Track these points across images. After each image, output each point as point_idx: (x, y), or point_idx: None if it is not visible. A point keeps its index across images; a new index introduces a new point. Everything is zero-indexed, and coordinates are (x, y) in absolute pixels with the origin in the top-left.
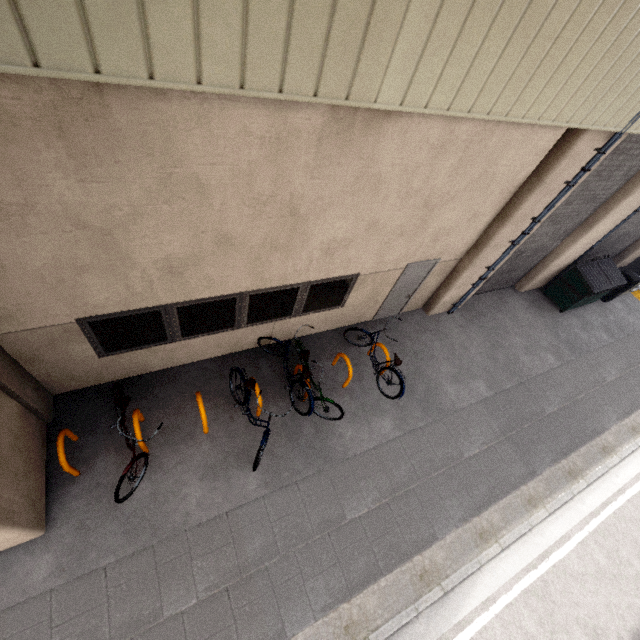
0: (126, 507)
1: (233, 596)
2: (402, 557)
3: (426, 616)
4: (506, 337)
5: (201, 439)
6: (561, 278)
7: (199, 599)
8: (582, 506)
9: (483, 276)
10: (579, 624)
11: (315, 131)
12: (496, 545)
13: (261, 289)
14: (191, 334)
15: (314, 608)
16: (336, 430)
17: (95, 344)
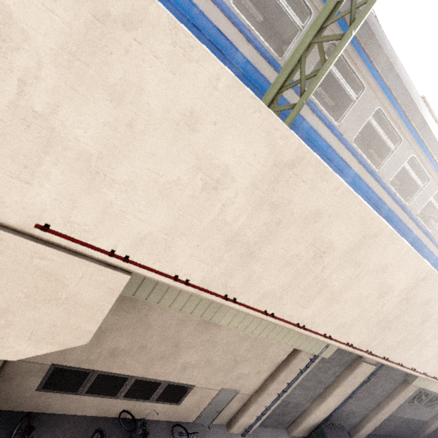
0: None
1: None
2: None
3: None
4: None
5: None
6: (315, 432)
7: None
8: None
9: (263, 412)
10: None
11: (197, 321)
12: None
13: (143, 377)
14: (91, 392)
15: None
16: None
17: (44, 381)
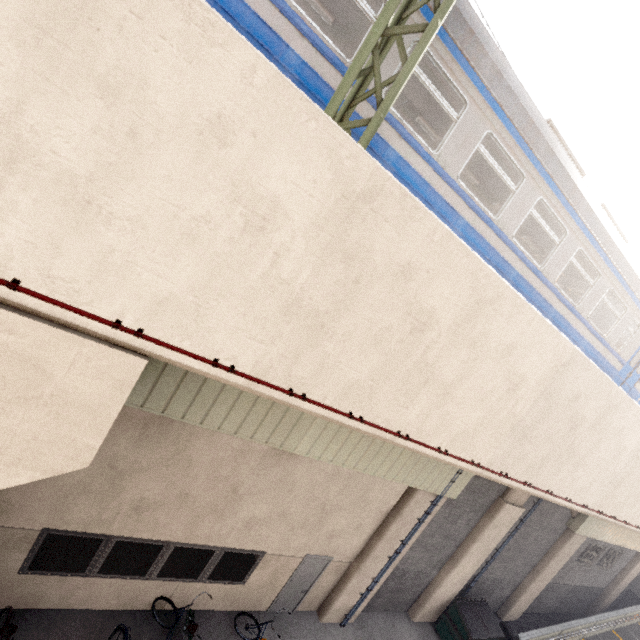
0: None
1: None
2: None
3: None
4: None
5: None
6: (446, 613)
7: None
8: None
9: (369, 586)
10: None
11: (263, 452)
12: None
13: (187, 543)
14: (107, 572)
15: None
16: None
17: (30, 556)
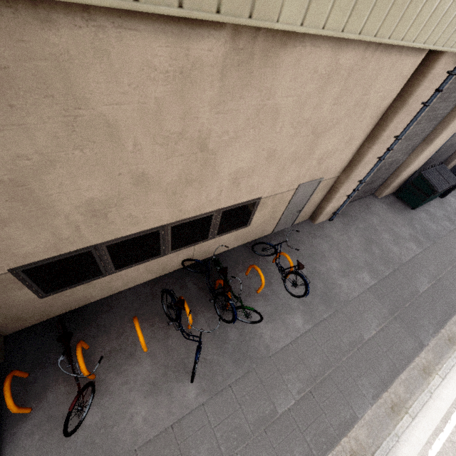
0: (77, 436)
1: None
2: (331, 441)
3: None
4: (376, 234)
5: (142, 357)
6: (410, 183)
7: None
8: None
9: (356, 188)
10: None
11: (217, 63)
12: (407, 416)
13: (180, 220)
14: (123, 266)
15: None
16: (257, 331)
17: (34, 288)
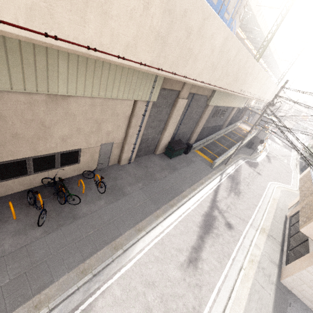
0: None
1: (28, 274)
2: (107, 243)
3: (117, 260)
4: (150, 168)
5: (12, 222)
6: (167, 147)
7: (10, 279)
8: (176, 215)
9: (133, 147)
10: (174, 249)
11: (44, 101)
12: (144, 232)
13: (37, 156)
14: (5, 178)
15: (68, 269)
16: (79, 208)
17: None
